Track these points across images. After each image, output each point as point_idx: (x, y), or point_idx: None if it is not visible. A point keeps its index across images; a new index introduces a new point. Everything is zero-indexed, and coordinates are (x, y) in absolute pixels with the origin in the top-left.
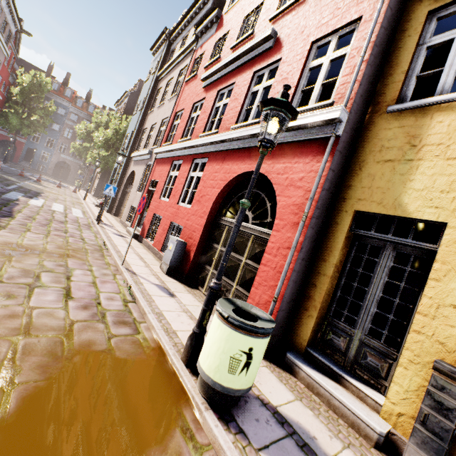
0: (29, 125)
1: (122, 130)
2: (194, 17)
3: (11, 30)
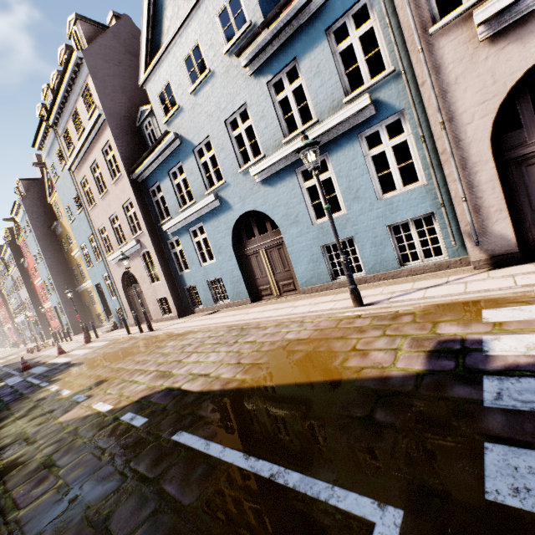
0: None
1: None
2: None
3: None
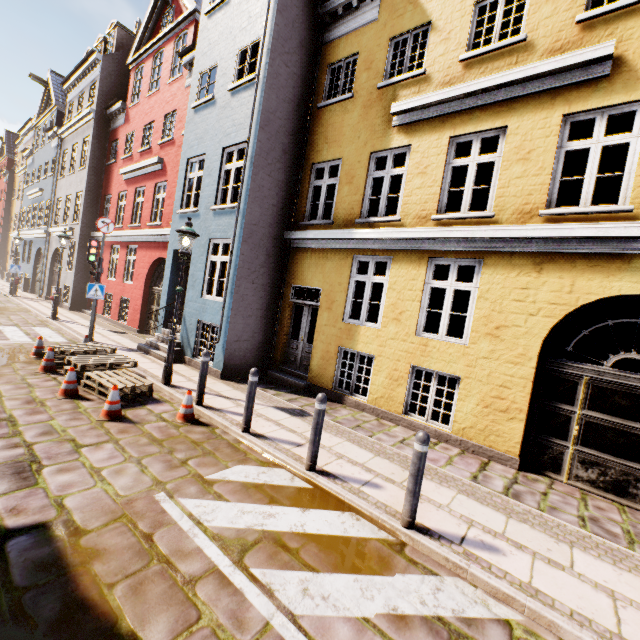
0: None
1: None
2: None
3: None
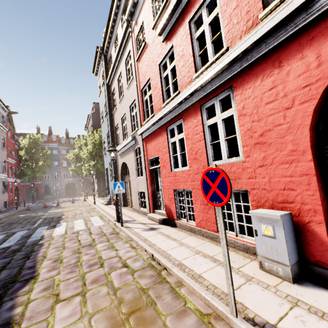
0: (39, 170)
1: (97, 140)
2: (115, 19)
3: (2, 114)
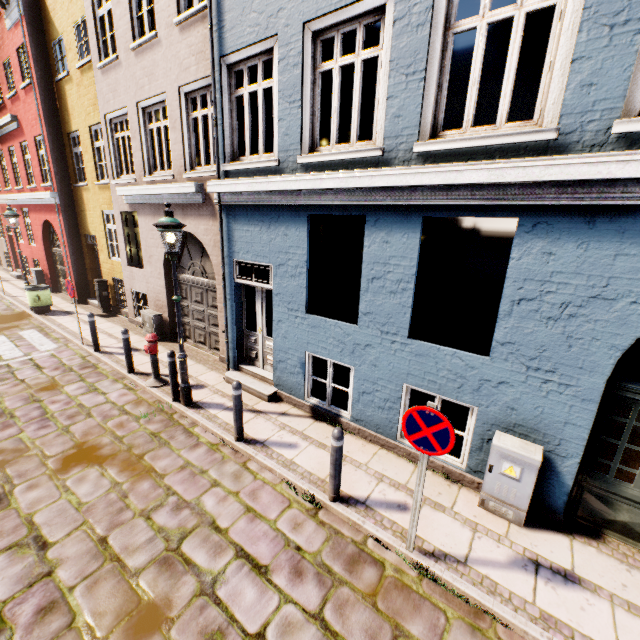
0: None
1: None
2: None
3: None
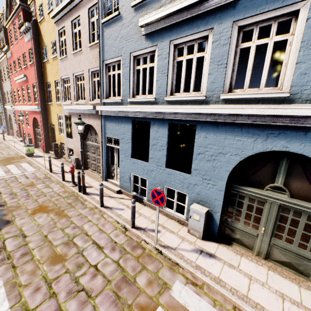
0: None
1: None
2: None
3: None
